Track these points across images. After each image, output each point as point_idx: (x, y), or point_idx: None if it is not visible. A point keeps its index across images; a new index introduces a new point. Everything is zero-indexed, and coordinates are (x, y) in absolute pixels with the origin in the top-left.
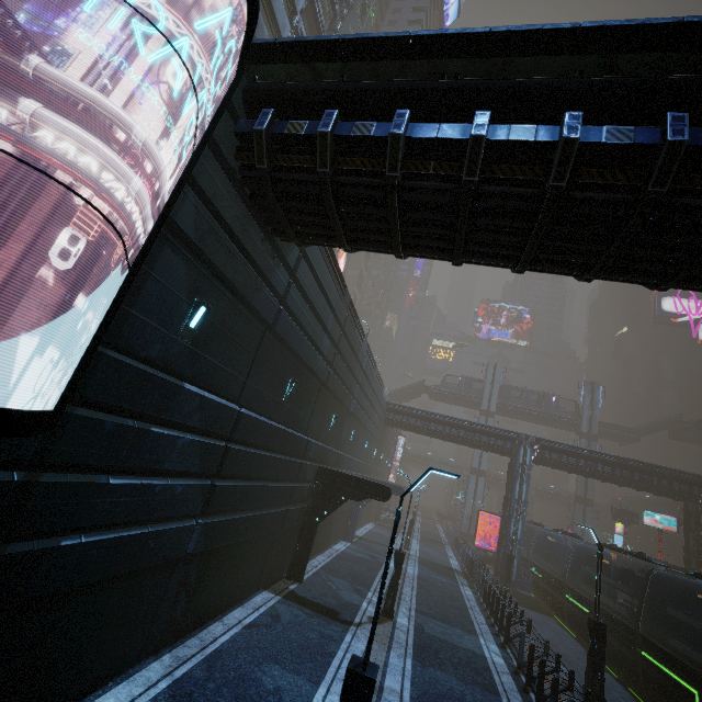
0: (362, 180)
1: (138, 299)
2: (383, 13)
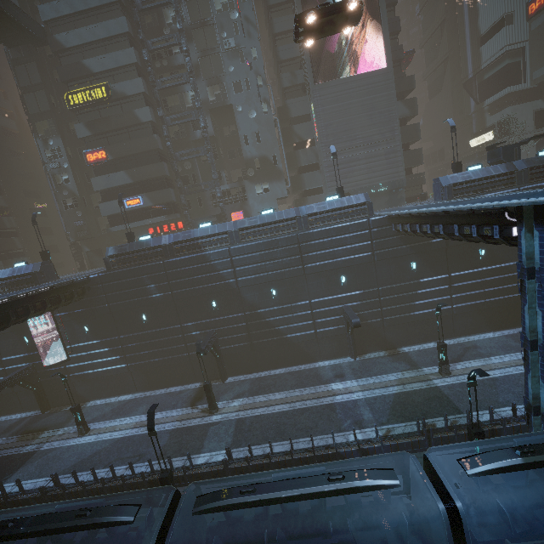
0: None
1: (75, 334)
2: None
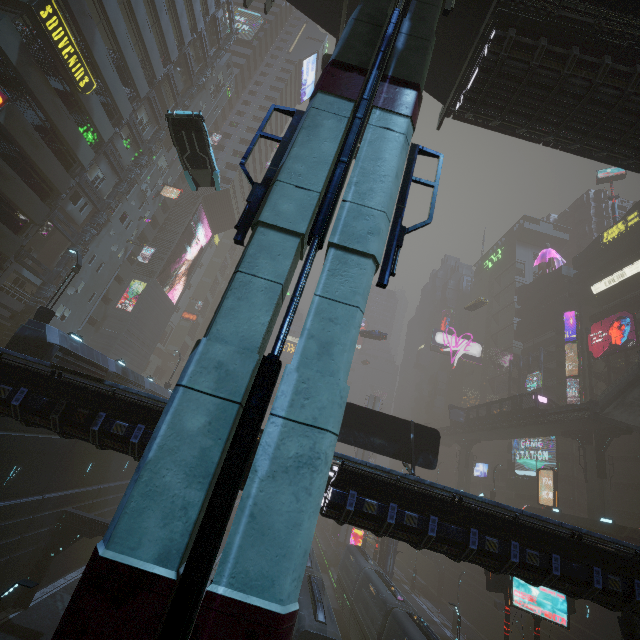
0: (6, 413)
1: None
2: (245, 83)
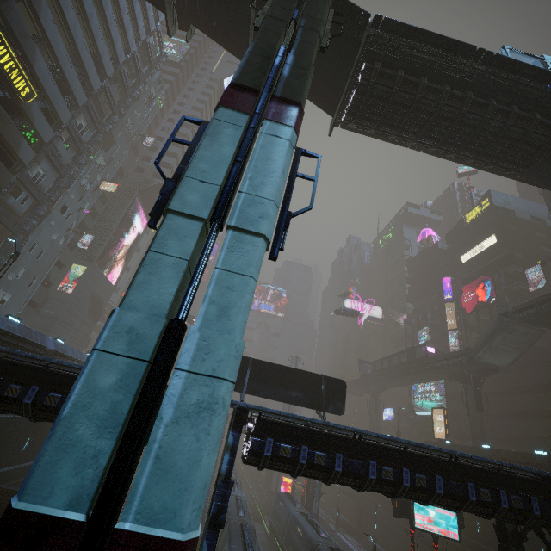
0: None
1: None
2: (175, 96)
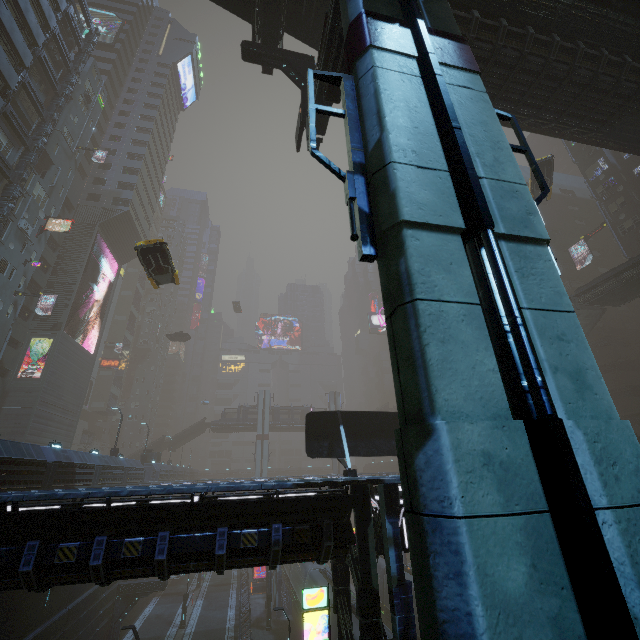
0: None
1: None
2: (117, 91)
